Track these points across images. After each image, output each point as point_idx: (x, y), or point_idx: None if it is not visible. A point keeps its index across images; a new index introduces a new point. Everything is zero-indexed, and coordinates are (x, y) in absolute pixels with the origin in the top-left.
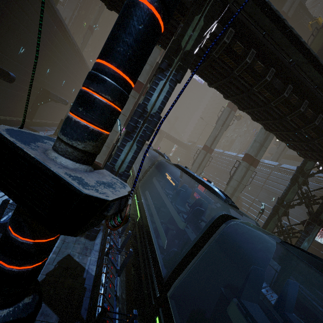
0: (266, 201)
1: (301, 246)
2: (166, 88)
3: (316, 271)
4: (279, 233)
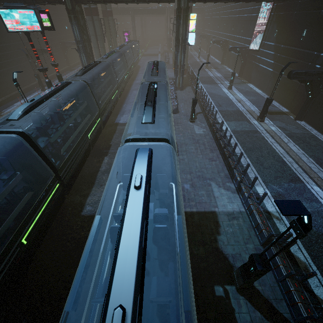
0: (240, 33)
1: (178, 60)
2: (76, 28)
3: (252, 72)
4: (175, 58)
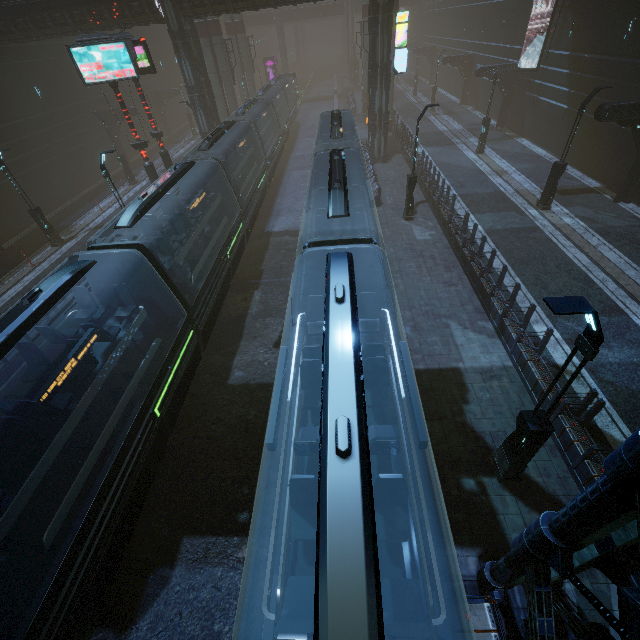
0: (498, 36)
1: (375, 104)
2: (187, 64)
3: (526, 114)
4: (370, 102)
